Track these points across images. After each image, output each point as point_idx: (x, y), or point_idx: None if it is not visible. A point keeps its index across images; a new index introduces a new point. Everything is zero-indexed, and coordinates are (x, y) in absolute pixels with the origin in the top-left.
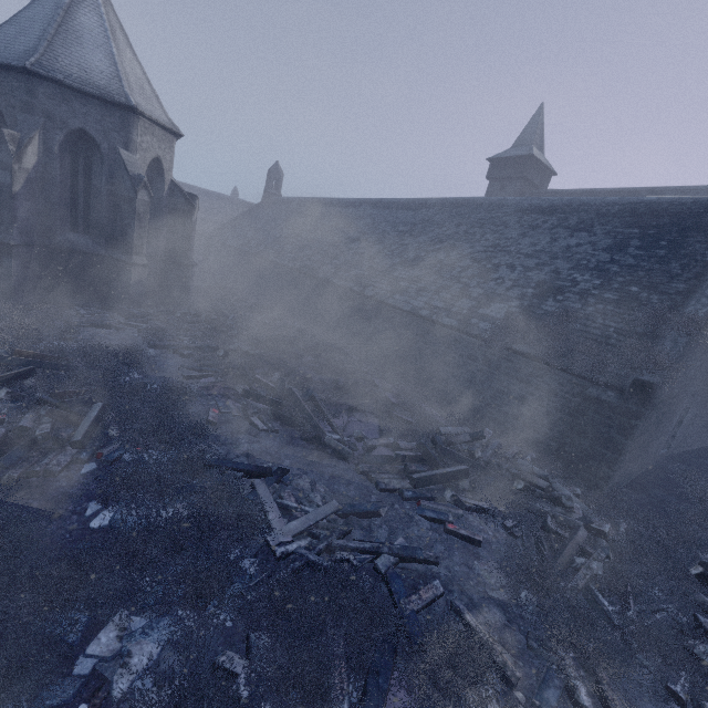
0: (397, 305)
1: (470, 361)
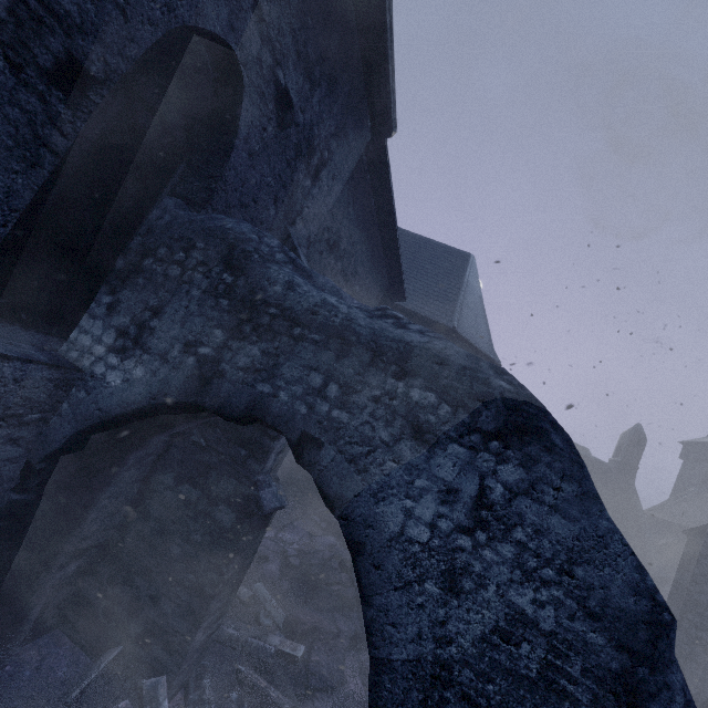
0: None
1: None
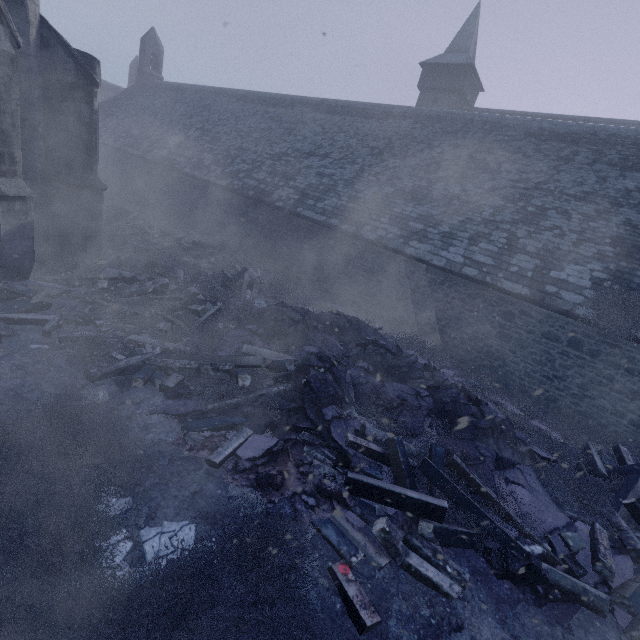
0: (423, 258)
1: (547, 340)
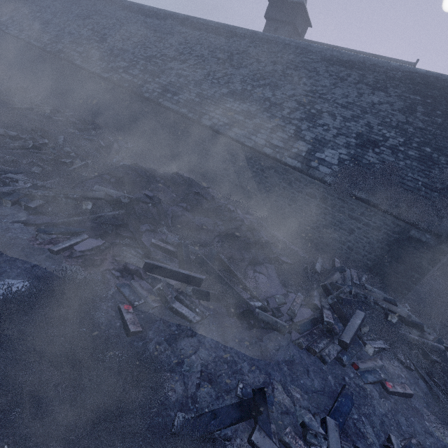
0: (240, 140)
1: (308, 197)
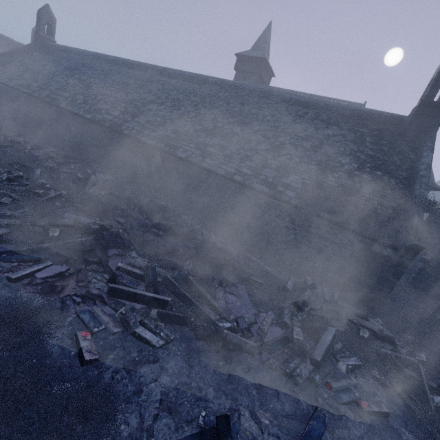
0: (212, 169)
1: (278, 219)
